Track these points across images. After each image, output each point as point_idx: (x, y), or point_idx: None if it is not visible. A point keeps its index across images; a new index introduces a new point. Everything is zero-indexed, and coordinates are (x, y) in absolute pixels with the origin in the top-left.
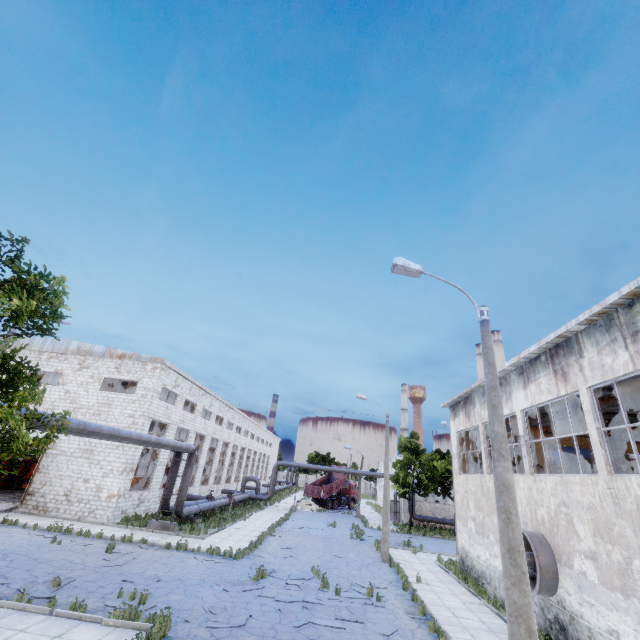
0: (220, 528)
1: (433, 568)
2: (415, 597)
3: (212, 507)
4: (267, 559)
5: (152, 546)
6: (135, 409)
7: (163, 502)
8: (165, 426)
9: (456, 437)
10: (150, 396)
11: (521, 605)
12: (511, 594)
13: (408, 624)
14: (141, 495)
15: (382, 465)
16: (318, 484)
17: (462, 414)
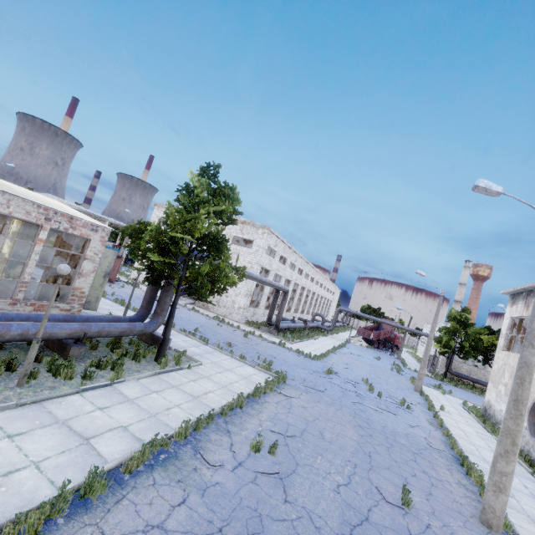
0: (300, 340)
1: (457, 407)
2: (436, 416)
3: (295, 327)
4: (332, 365)
5: (265, 340)
6: (252, 258)
7: (268, 317)
8: (268, 271)
9: (508, 321)
10: (261, 251)
11: (512, 429)
12: (507, 422)
13: (427, 426)
14: (254, 310)
15: (428, 327)
16: (368, 329)
17: (521, 303)
